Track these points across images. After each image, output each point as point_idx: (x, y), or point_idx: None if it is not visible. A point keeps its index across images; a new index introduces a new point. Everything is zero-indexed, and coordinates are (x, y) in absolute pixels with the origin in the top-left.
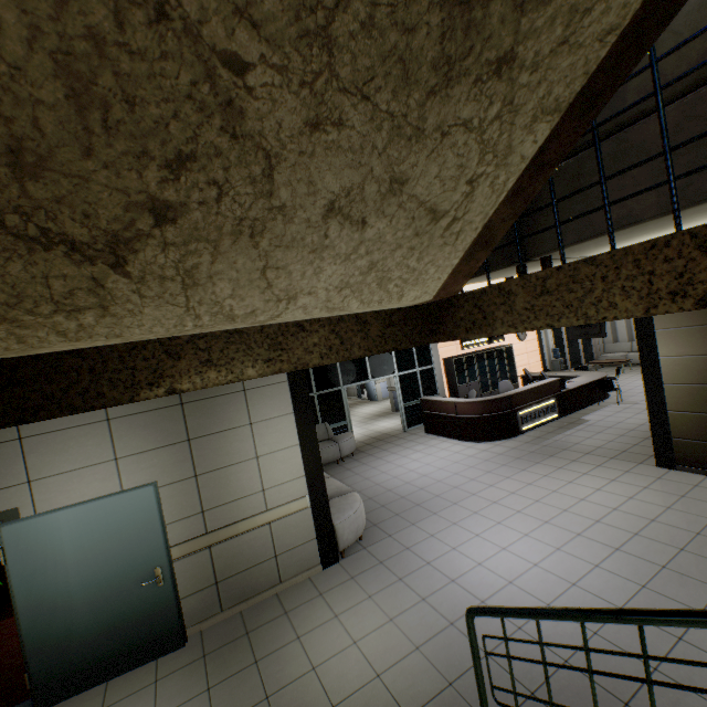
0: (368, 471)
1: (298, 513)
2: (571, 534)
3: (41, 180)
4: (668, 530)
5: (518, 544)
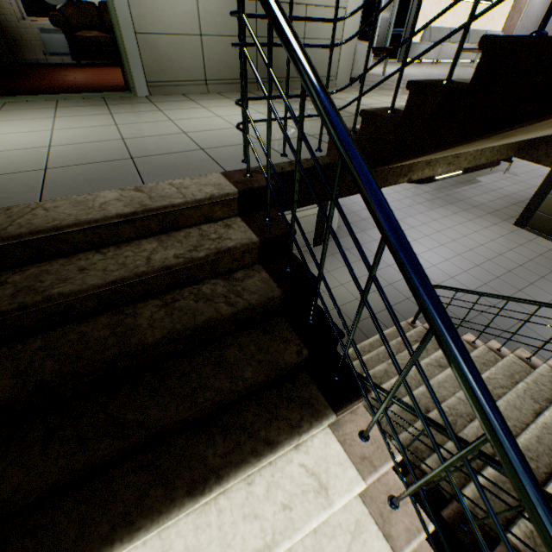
0: None
1: (310, 216)
2: (455, 254)
3: None
4: (506, 261)
5: (425, 254)
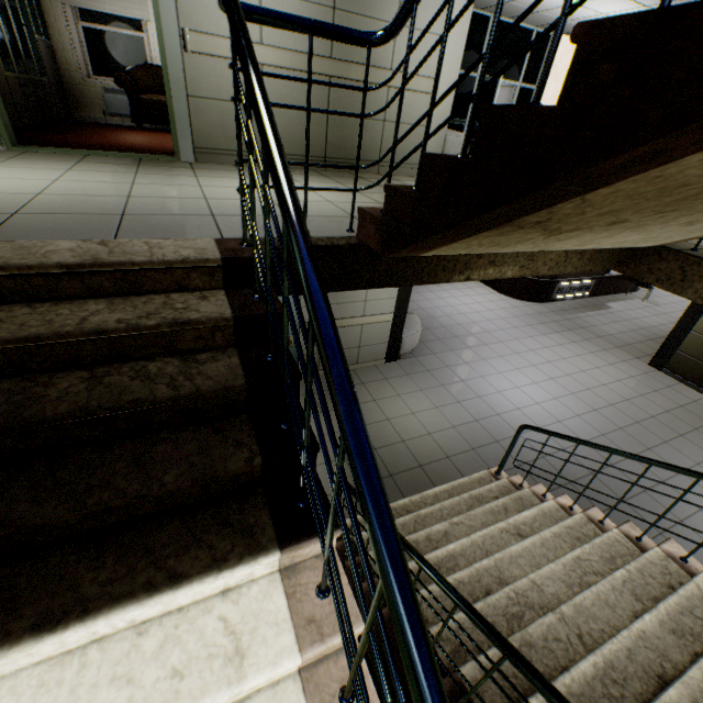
0: (413, 294)
1: (382, 323)
2: (567, 392)
3: (598, 217)
4: (634, 409)
5: (528, 387)
